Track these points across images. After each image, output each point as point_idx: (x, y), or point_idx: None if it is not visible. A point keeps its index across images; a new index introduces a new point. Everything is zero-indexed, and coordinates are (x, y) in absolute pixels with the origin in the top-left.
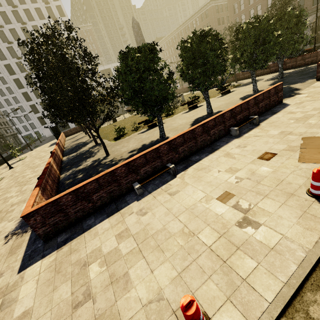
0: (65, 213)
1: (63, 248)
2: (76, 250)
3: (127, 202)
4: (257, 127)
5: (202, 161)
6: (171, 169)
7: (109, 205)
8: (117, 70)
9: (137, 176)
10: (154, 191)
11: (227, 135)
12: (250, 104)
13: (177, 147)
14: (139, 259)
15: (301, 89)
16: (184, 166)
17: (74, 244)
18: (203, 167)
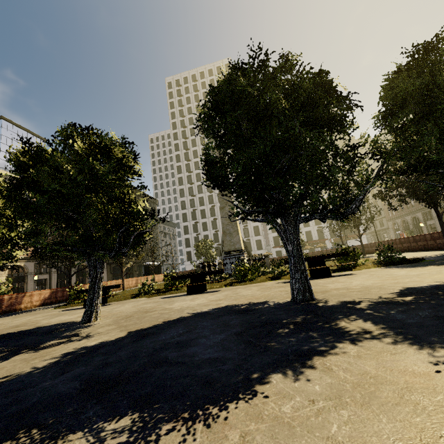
0: None
1: None
2: None
3: None
4: None
5: None
6: None
7: None
8: None
9: None
10: None
11: None
12: None
13: None
14: None
15: (164, 437)
16: None
17: None
18: None
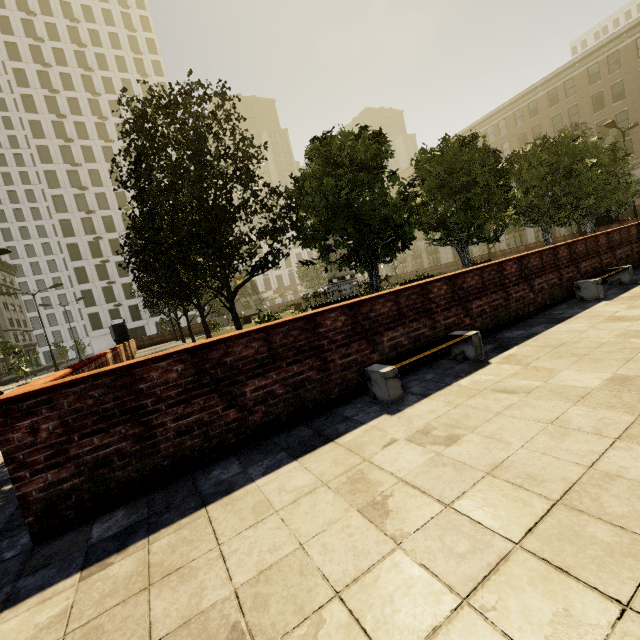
0: (144, 428)
1: (113, 564)
2: (177, 572)
3: (352, 420)
4: (639, 285)
5: (545, 334)
6: (472, 340)
7: (288, 430)
8: (296, 182)
9: (372, 353)
10: (437, 391)
11: (566, 302)
12: (601, 244)
13: (467, 299)
14: (599, 615)
15: None
16: (495, 346)
17: (164, 545)
18: (564, 341)
